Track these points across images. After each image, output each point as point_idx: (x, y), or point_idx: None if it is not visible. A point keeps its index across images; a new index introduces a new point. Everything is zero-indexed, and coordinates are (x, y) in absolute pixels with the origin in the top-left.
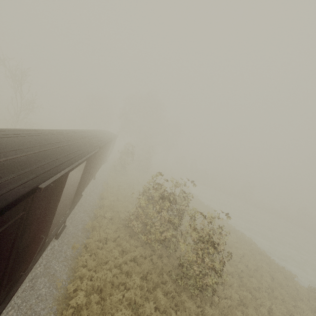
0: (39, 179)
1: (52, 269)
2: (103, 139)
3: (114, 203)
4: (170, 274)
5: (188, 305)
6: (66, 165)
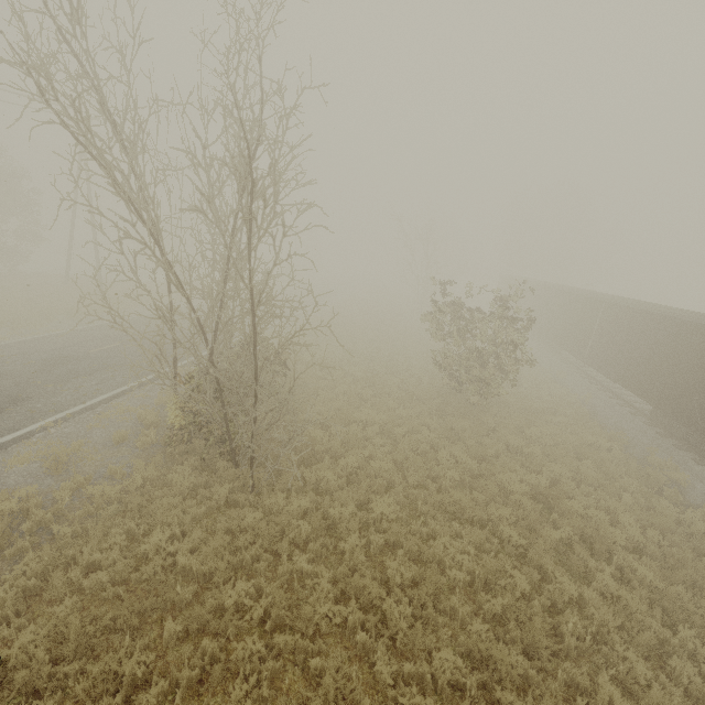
0: None
1: None
2: None
3: None
4: None
5: None
6: None
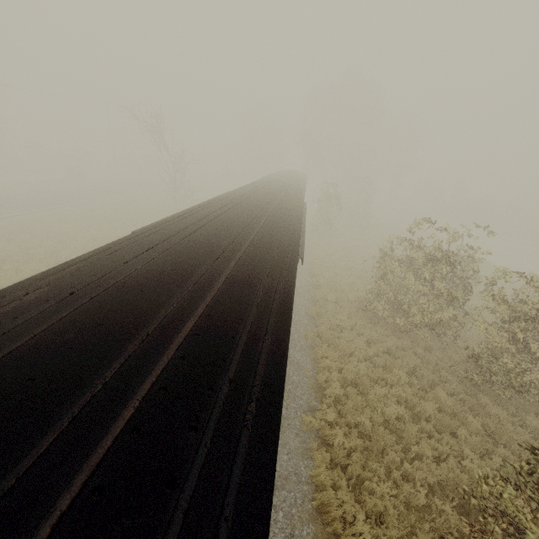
0: (293, 250)
1: (293, 359)
2: (298, 186)
3: (333, 281)
4: (452, 371)
5: (493, 410)
6: (298, 231)
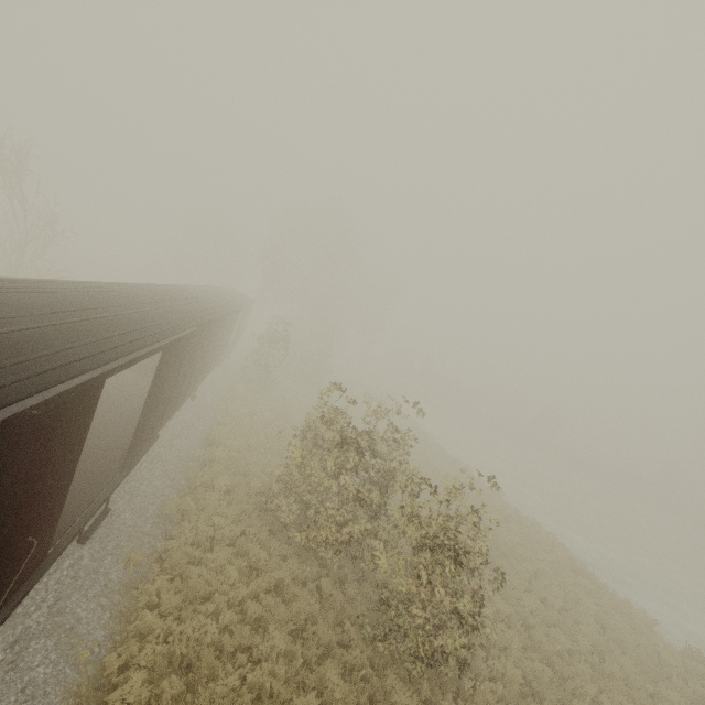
0: None
1: (68, 617)
2: (215, 308)
3: (239, 455)
4: (361, 623)
5: (400, 699)
6: (93, 364)
